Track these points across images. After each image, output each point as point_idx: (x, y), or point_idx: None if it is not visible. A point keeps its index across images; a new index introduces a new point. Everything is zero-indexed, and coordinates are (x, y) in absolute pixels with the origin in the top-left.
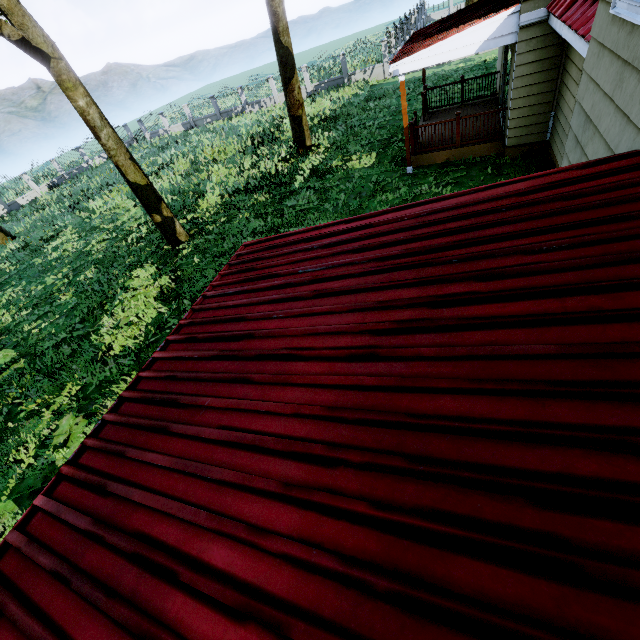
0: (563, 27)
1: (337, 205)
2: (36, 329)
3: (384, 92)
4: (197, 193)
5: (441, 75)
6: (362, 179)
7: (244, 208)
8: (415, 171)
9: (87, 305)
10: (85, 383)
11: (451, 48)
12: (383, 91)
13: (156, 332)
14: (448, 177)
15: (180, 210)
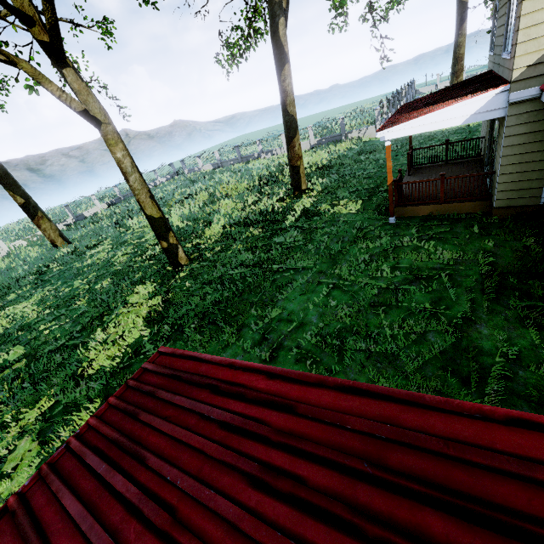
0: None
1: (320, 247)
2: (47, 330)
3: (374, 148)
4: (206, 222)
5: (427, 136)
6: (346, 224)
7: (239, 239)
8: (397, 221)
9: (92, 314)
10: (57, 400)
11: (437, 120)
12: (374, 147)
13: (132, 355)
14: (431, 231)
15: (190, 235)
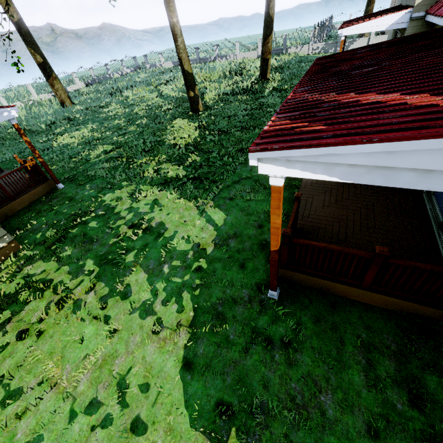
0: (434, 18)
1: None
2: (122, 138)
3: (310, 60)
4: (201, 92)
5: None
6: None
7: (234, 101)
8: None
9: (150, 131)
10: (167, 155)
11: (373, 25)
12: (309, 59)
13: (201, 141)
14: None
15: None
